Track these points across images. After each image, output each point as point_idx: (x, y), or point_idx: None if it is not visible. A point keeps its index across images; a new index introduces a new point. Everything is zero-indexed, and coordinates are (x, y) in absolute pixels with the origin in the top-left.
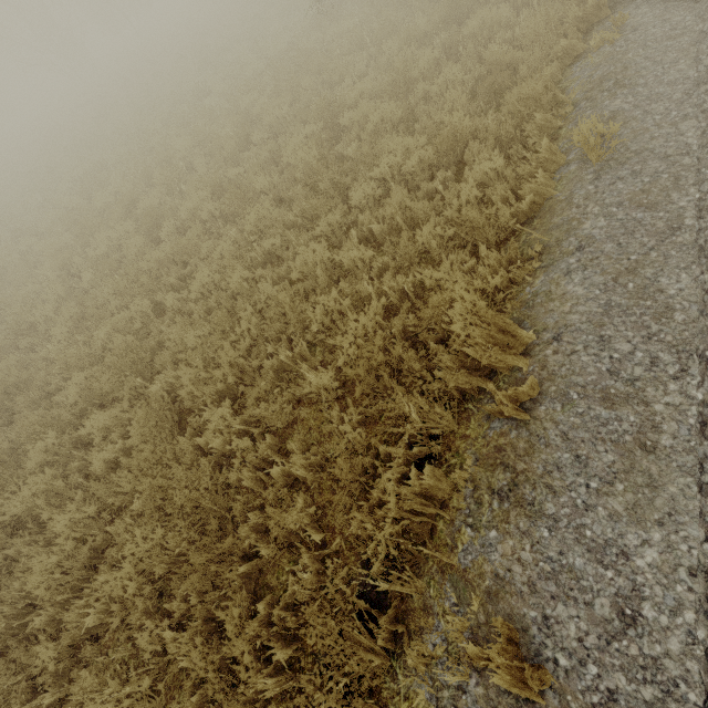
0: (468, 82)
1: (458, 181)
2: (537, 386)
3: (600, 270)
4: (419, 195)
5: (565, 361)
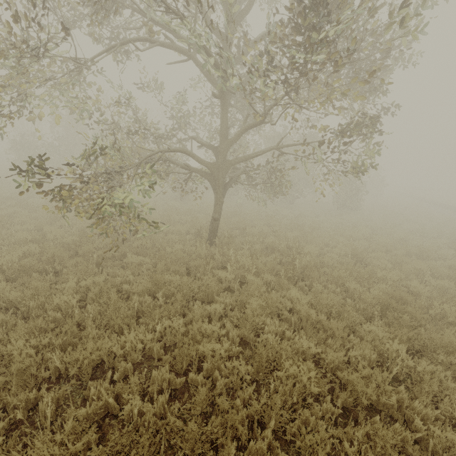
0: None
1: None
2: None
3: None
4: None
5: None
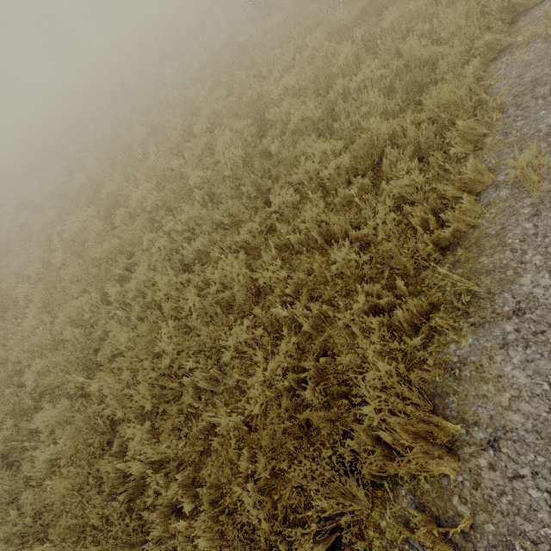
0: (386, 76)
1: (375, 186)
2: (469, 519)
3: (547, 352)
4: (336, 201)
5: (506, 486)
